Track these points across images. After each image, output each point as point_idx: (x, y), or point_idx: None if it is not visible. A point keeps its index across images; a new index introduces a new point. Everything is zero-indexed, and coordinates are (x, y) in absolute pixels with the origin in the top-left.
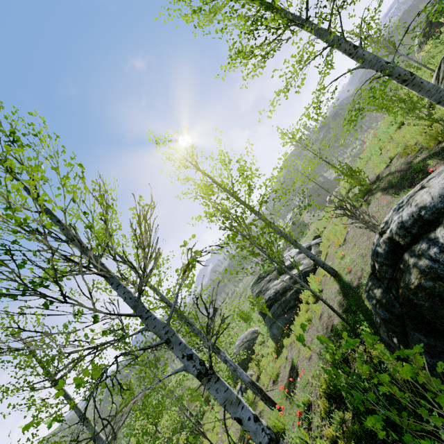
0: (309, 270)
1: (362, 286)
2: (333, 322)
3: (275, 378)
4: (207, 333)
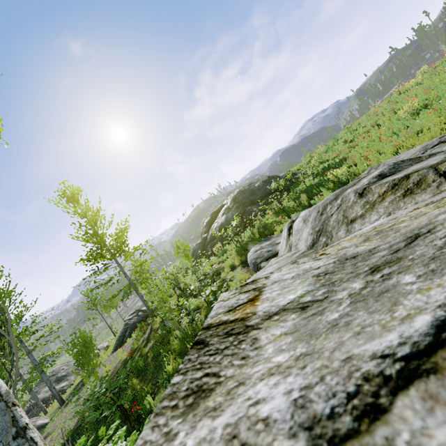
0: (65, 389)
1: None
2: None
3: None
4: None
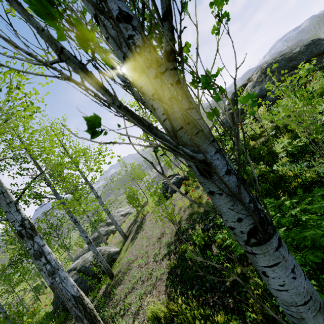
0: (114, 230)
1: None
2: None
3: None
4: None
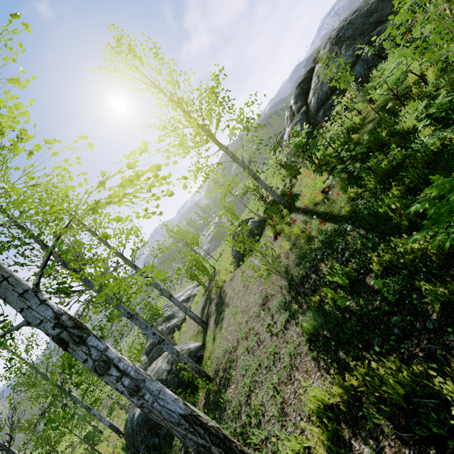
0: (178, 325)
1: None
2: None
3: None
4: None
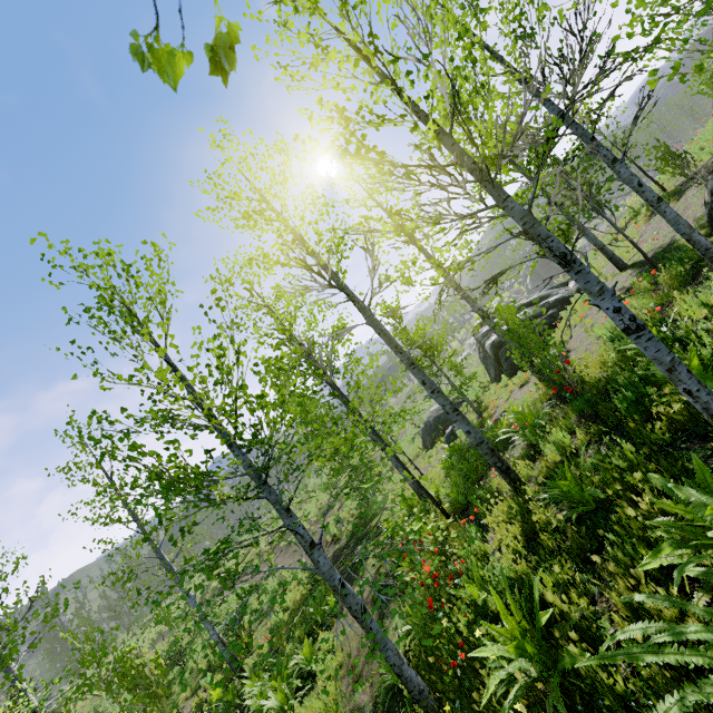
0: (570, 296)
1: (674, 242)
2: (628, 288)
3: (525, 382)
4: (633, 123)
